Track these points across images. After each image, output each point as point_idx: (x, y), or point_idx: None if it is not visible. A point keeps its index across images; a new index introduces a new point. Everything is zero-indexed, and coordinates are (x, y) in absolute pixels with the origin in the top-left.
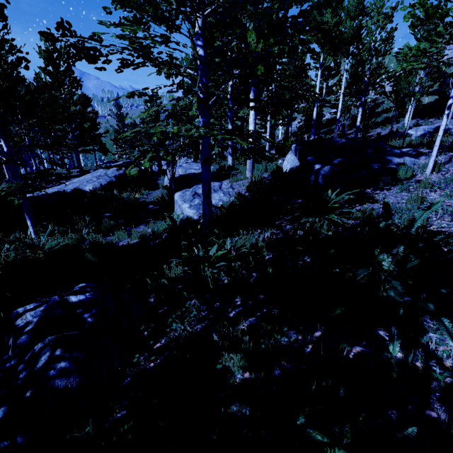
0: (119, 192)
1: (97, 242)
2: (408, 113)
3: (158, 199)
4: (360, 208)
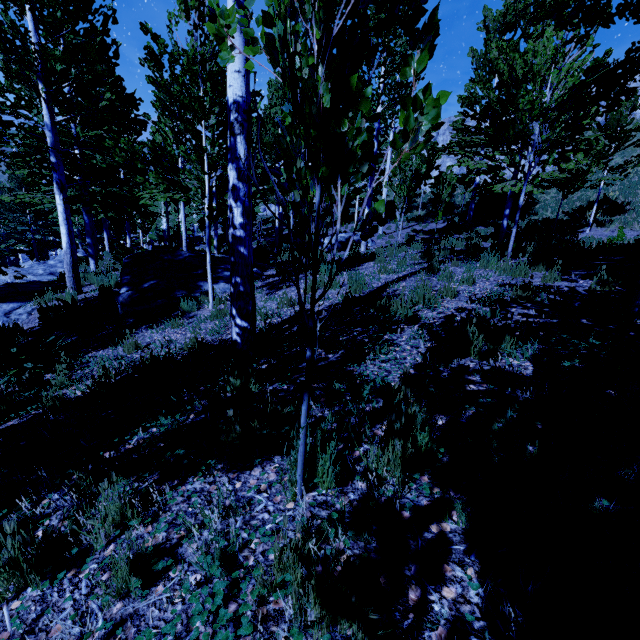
0: None
1: None
2: (356, 213)
3: None
4: (92, 355)
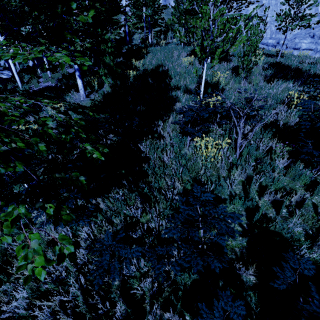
0: None
1: None
2: None
3: None
4: None
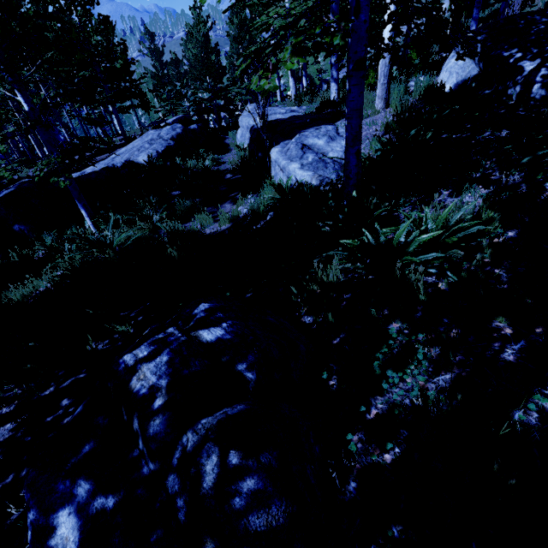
0: (181, 161)
1: (176, 232)
2: None
3: (237, 164)
4: None
